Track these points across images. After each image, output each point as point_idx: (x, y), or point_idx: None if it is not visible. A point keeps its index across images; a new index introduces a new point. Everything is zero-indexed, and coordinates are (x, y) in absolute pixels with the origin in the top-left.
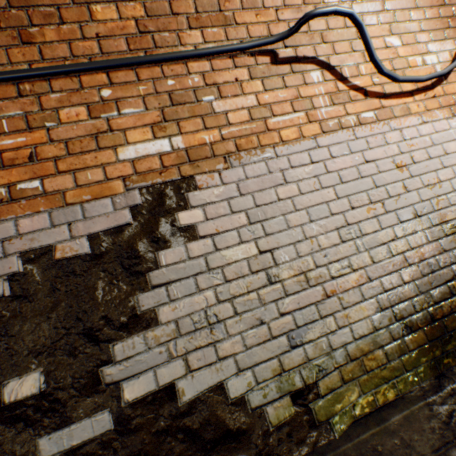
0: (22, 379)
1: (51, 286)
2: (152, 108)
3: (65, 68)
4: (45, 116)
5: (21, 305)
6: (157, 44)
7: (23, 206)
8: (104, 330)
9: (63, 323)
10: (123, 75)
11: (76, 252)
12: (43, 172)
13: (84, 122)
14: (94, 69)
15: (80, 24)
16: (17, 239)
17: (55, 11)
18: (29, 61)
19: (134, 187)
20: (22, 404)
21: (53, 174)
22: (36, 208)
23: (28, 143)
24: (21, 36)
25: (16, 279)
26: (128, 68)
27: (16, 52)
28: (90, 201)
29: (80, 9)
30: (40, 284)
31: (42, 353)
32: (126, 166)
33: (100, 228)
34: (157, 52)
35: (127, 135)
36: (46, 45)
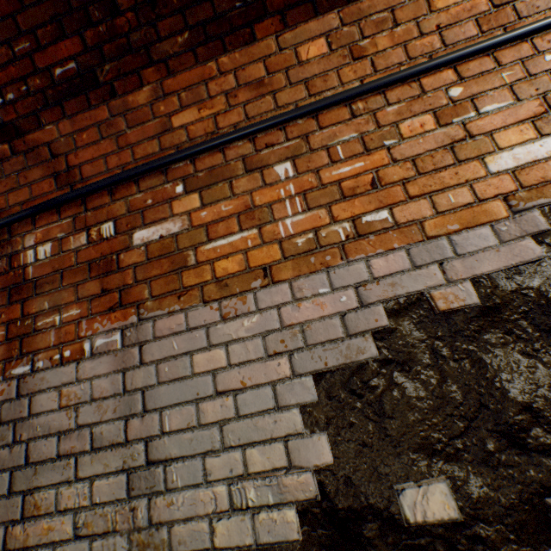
0: (421, 488)
1: (429, 350)
2: (524, 98)
3: (407, 71)
4: (382, 134)
5: (393, 374)
6: (519, 15)
7: (372, 243)
8: (531, 431)
9: (459, 409)
10: (475, 65)
11: (462, 302)
12: (389, 200)
13: (430, 132)
14: (440, 65)
15: (415, 21)
16: (372, 284)
17: (387, 16)
18: (360, 78)
19: (527, 207)
20: (423, 529)
21: (401, 200)
22: (388, 244)
23: (367, 168)
24: (351, 53)
25: (380, 337)
26: (480, 55)
27: (346, 71)
28: (458, 232)
29: (415, 4)
30: (413, 346)
31: (437, 451)
32: (502, 180)
33: (490, 267)
34: (520, 24)
35: (495, 139)
36: (377, 56)
